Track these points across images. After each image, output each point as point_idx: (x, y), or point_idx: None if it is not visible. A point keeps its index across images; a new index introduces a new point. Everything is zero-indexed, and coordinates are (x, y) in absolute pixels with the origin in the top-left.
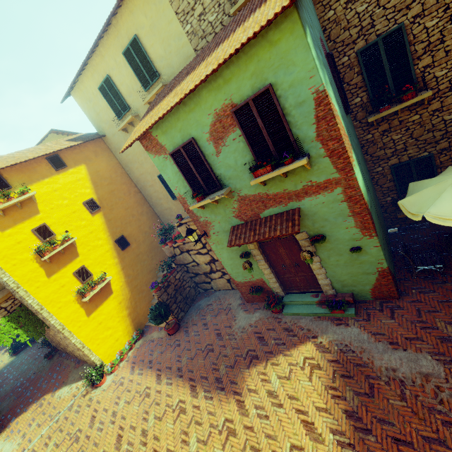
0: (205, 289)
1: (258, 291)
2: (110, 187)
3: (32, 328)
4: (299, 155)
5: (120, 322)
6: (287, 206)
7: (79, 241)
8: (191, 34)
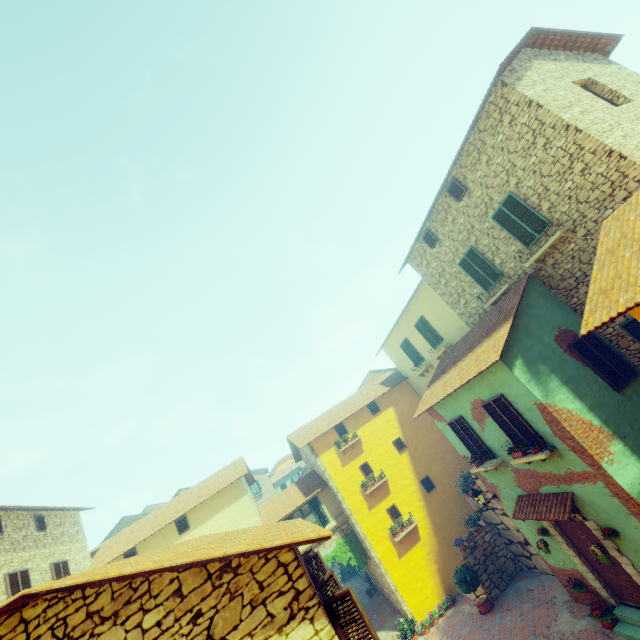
0: (528, 567)
1: (577, 586)
2: (414, 425)
3: (358, 554)
4: (547, 445)
5: (429, 576)
6: (560, 487)
7: (390, 478)
8: (461, 315)
